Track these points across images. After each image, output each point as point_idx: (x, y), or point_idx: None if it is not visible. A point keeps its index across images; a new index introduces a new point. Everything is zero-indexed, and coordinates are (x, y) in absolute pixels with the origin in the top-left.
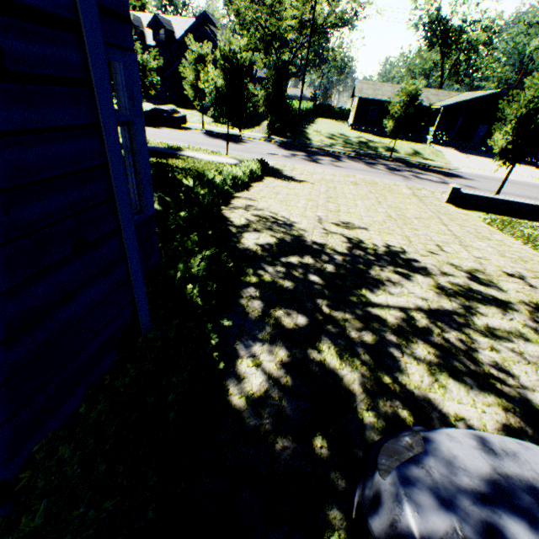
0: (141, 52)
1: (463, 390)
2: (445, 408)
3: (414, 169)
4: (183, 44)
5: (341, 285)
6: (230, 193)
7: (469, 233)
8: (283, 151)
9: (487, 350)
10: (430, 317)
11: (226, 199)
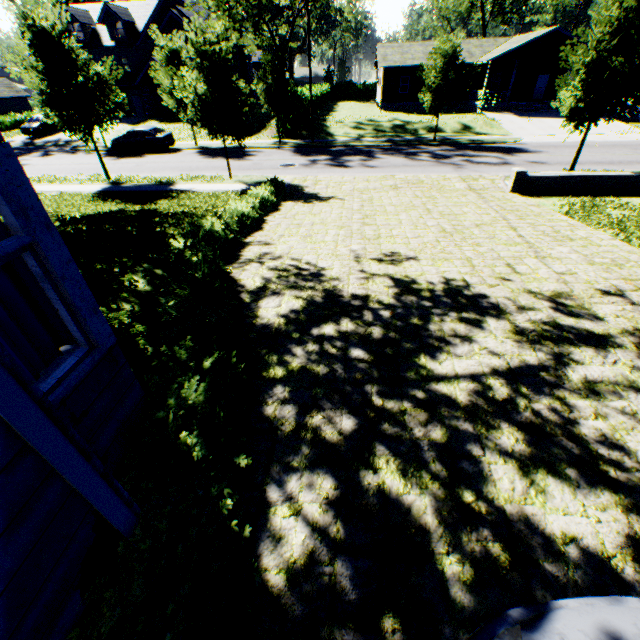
0: (92, 64)
1: (568, 491)
2: (549, 527)
3: (466, 151)
4: (149, 37)
5: (393, 357)
6: (238, 240)
7: (545, 235)
8: (300, 158)
9: (590, 419)
10: (512, 383)
11: (233, 250)
